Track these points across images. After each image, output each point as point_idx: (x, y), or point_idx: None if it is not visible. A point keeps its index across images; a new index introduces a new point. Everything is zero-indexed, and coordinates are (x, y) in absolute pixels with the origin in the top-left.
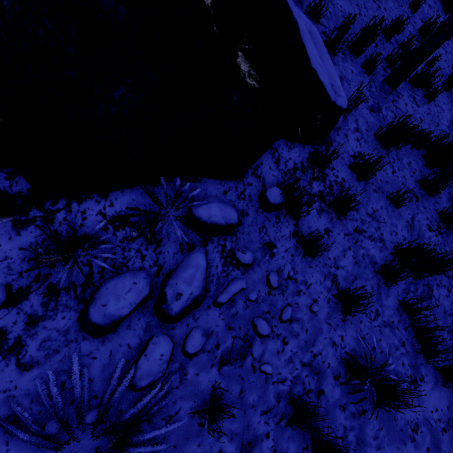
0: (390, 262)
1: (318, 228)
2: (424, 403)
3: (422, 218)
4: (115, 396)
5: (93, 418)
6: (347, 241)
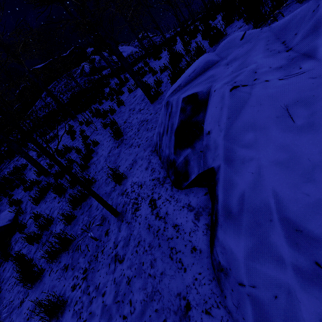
0: (20, 252)
1: (0, 273)
2: (22, 311)
3: (56, 202)
4: None
5: None
6: (12, 263)
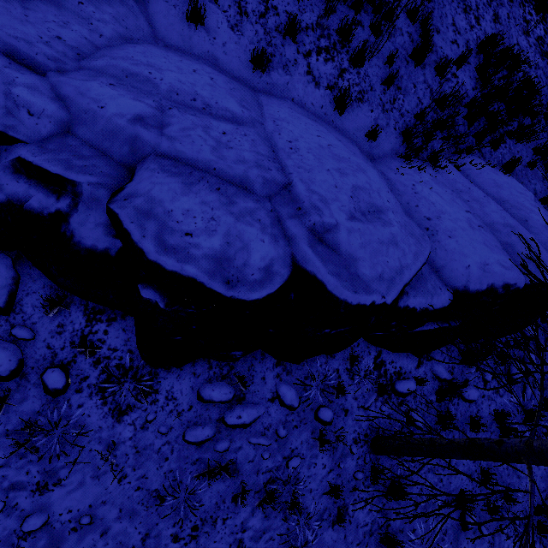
0: None
1: None
2: None
3: None
4: (525, 402)
5: (519, 410)
6: None
